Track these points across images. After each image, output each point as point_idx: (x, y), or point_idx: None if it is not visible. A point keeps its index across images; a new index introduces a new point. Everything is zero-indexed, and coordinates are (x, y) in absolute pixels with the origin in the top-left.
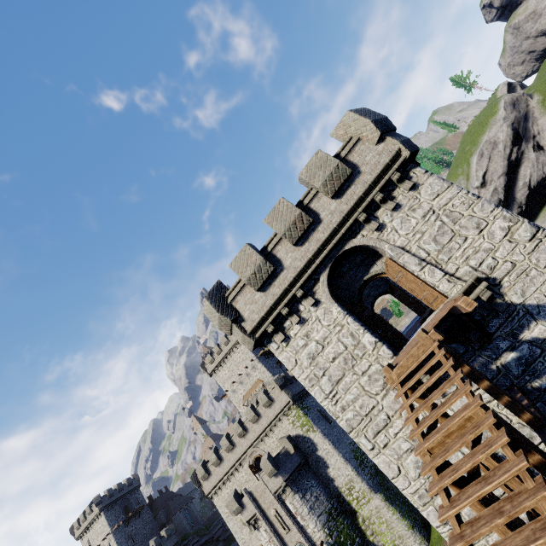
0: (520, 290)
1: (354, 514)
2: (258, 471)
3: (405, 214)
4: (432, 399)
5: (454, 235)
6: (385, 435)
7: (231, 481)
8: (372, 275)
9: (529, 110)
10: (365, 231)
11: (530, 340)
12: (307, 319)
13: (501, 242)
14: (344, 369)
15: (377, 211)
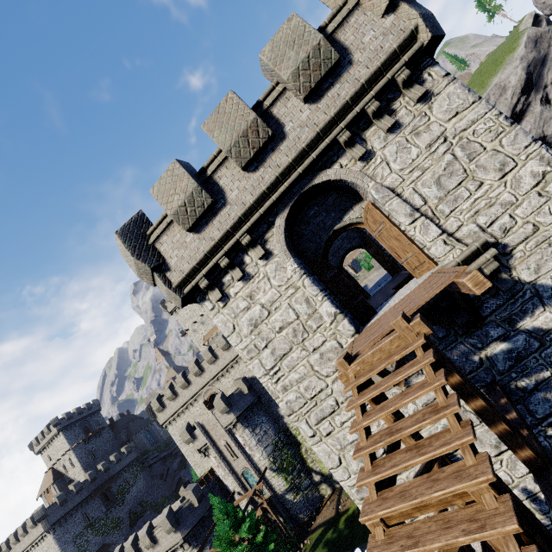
0: (535, 264)
1: (298, 446)
2: (213, 406)
3: (405, 139)
4: (402, 434)
5: (466, 177)
6: (330, 423)
7: (186, 414)
8: (345, 224)
9: (549, 52)
10: (345, 159)
11: (529, 330)
12: (253, 275)
13: (527, 195)
14: (292, 343)
15: (366, 130)
